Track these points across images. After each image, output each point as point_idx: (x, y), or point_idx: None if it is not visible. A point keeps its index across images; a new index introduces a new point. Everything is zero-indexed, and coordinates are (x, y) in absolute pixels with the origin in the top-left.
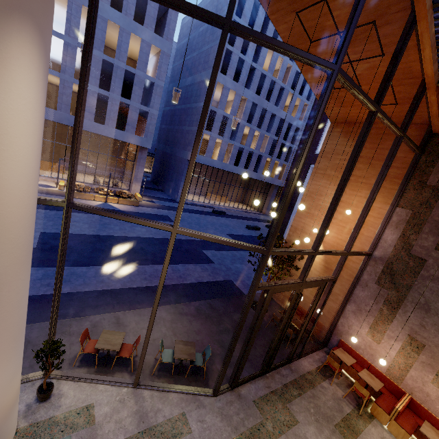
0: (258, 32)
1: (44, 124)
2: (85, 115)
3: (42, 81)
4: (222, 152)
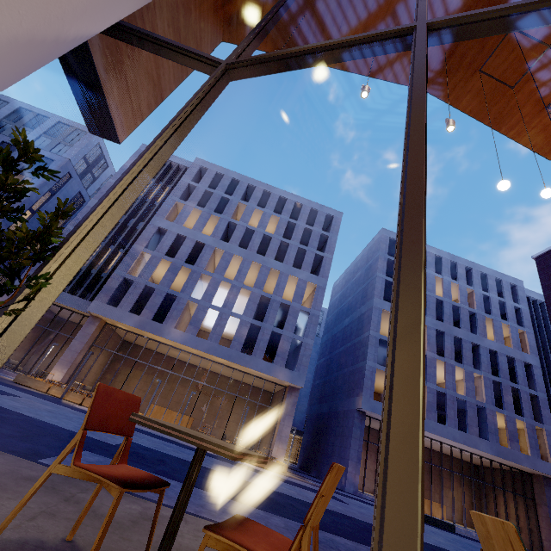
0: None
1: (188, 371)
2: (233, 345)
3: None
4: None
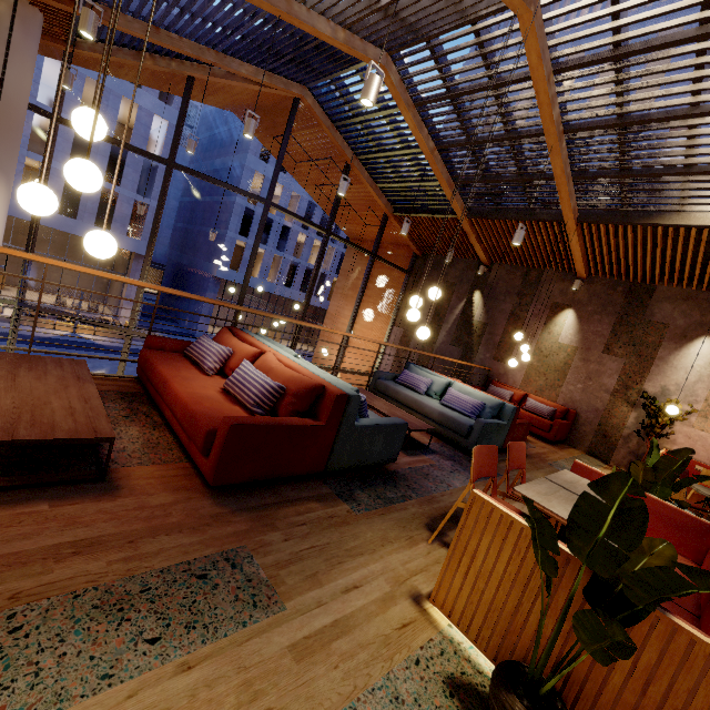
0: (197, 172)
1: None
2: None
3: (6, 207)
4: (266, 267)
